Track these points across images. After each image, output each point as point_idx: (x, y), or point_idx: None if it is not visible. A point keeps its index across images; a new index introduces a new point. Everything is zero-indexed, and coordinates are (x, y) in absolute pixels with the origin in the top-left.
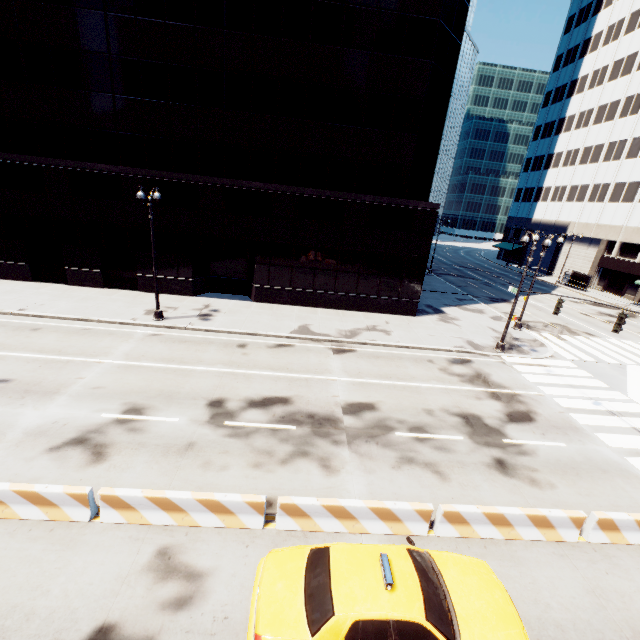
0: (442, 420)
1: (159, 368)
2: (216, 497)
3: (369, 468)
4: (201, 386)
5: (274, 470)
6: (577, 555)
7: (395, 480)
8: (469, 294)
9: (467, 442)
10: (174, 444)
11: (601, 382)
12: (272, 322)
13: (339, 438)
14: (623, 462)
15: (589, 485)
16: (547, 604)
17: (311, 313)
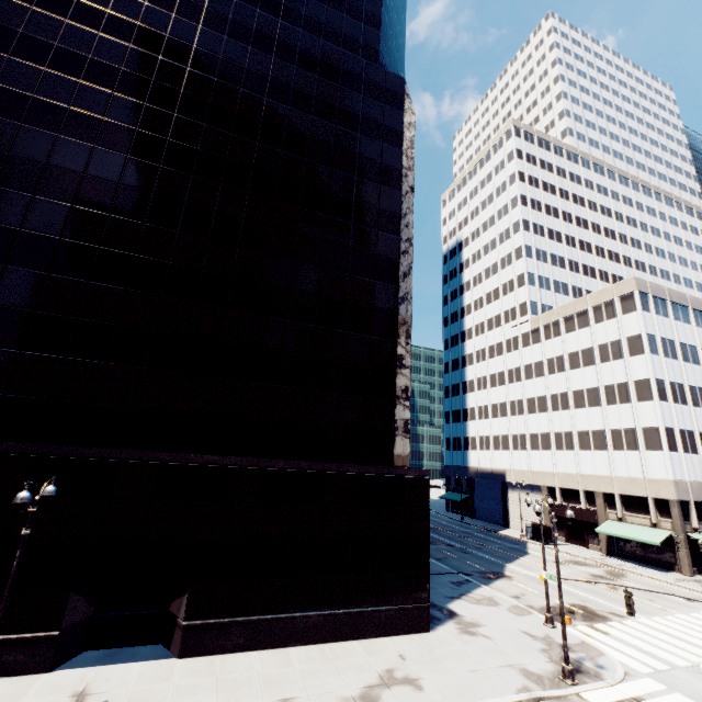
0: None
1: None
2: None
3: None
4: None
5: None
6: None
7: None
8: (458, 571)
9: None
10: None
11: None
12: None
13: None
14: None
15: None
16: None
17: (283, 664)
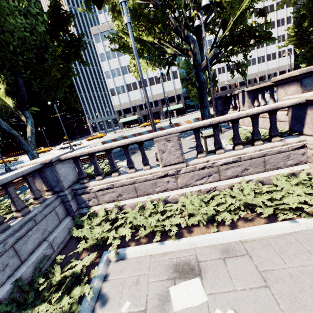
0: None
1: None
2: None
3: None
4: None
5: None
6: None
7: None
8: None
9: None
10: None
11: None
12: None
13: None
14: None
15: None
16: None
17: None
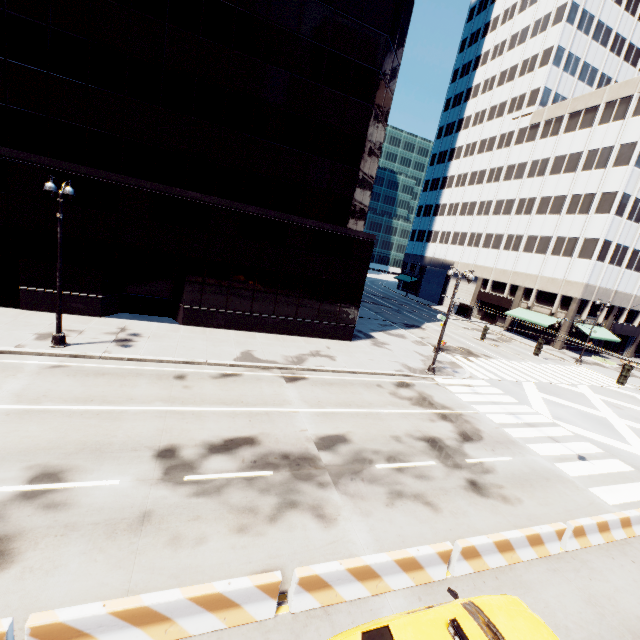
0: (411, 446)
1: (73, 411)
2: (217, 588)
3: (365, 510)
4: (140, 432)
5: (264, 532)
6: (564, 567)
7: (394, 520)
8: (387, 320)
9: (440, 466)
10: (121, 518)
11: (512, 398)
12: (210, 348)
13: (323, 479)
14: (555, 468)
15: (543, 494)
16: (566, 626)
17: (250, 338)
